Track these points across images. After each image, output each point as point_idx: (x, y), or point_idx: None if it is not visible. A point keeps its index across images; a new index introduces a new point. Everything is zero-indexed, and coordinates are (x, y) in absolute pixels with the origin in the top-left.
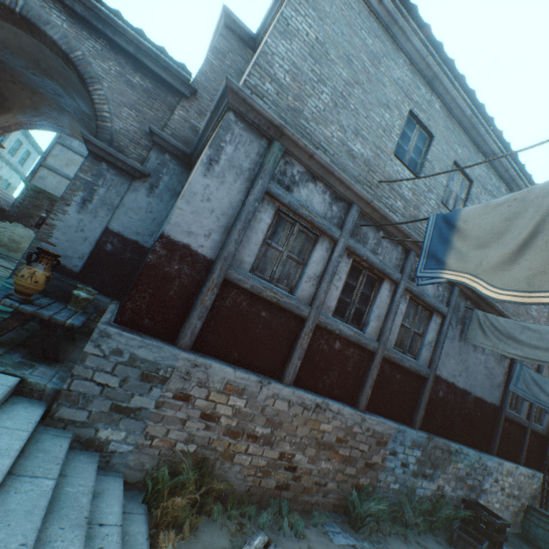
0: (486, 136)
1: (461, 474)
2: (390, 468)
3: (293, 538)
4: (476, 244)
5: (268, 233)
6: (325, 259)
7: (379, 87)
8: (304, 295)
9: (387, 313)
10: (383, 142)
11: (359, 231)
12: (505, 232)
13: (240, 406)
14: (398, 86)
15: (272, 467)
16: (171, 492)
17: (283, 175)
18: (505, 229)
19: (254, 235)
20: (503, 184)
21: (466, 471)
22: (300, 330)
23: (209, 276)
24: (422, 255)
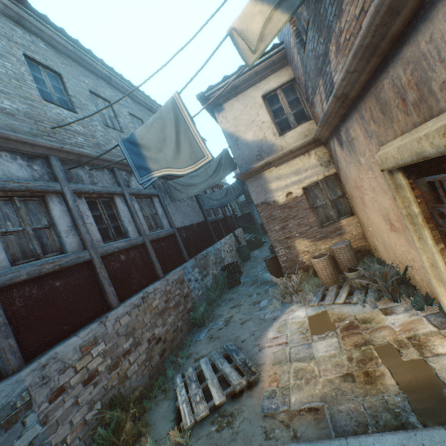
0: (96, 65)
1: (215, 261)
2: (194, 288)
3: (188, 360)
4: (157, 151)
5: None
6: (66, 211)
7: None
8: (75, 246)
9: (132, 216)
10: (26, 92)
11: (71, 174)
12: (165, 138)
13: (103, 348)
14: None
15: (150, 352)
16: (115, 436)
17: None
18: (165, 136)
19: None
20: (127, 97)
21: (215, 258)
22: (95, 270)
23: None
24: (134, 170)
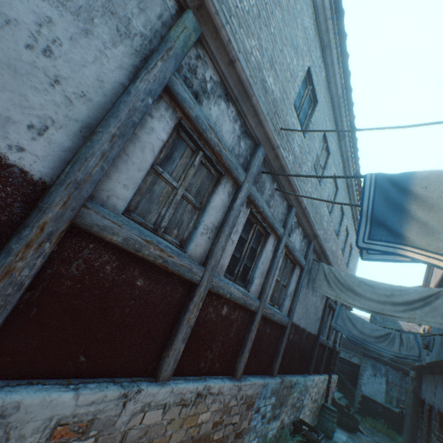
0: (344, 118)
1: (295, 401)
2: (253, 426)
3: None
4: None
5: (160, 156)
6: (226, 206)
7: (294, 25)
8: (197, 252)
9: (269, 269)
10: (288, 88)
11: (260, 178)
12: None
13: None
14: (305, 35)
15: None
16: None
17: (192, 73)
18: None
19: (138, 153)
20: (341, 161)
21: (297, 397)
22: (189, 300)
23: (33, 217)
24: (363, 220)
